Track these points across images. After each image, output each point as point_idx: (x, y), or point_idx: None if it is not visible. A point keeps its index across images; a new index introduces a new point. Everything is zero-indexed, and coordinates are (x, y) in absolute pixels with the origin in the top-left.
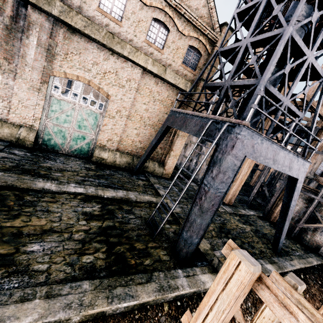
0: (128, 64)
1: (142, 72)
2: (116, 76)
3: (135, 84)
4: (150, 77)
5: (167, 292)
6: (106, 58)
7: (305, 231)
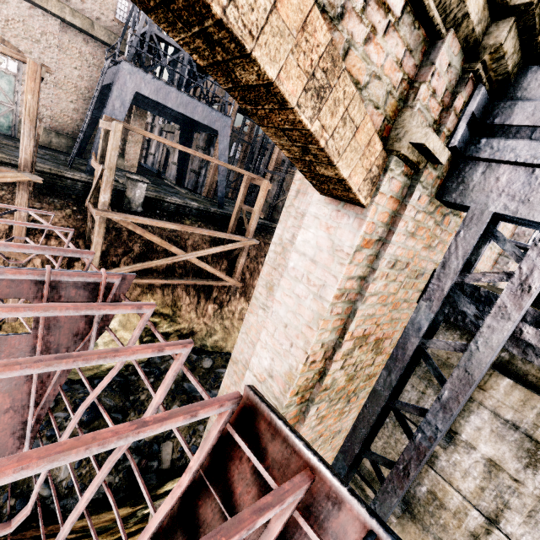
0: (38, 11)
1: (61, 25)
2: (25, 27)
3: (55, 40)
4: (75, 33)
5: (63, 170)
6: (4, 0)
7: (277, 212)
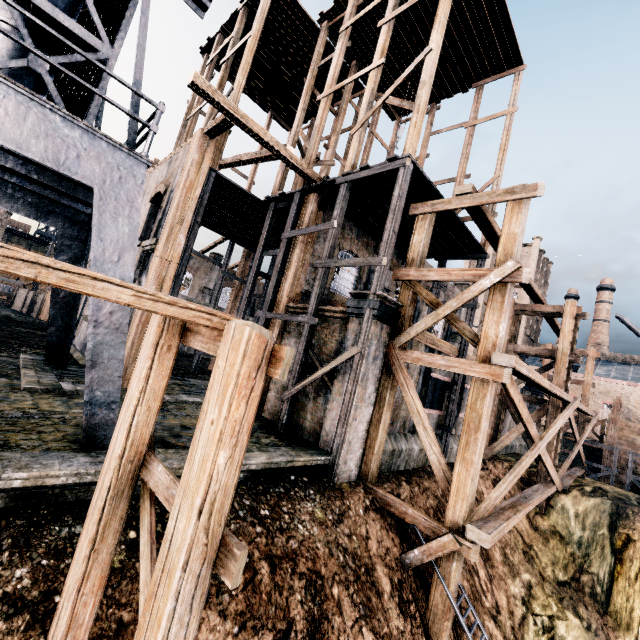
0: None
1: None
2: None
3: None
4: None
5: None
6: None
7: (304, 408)
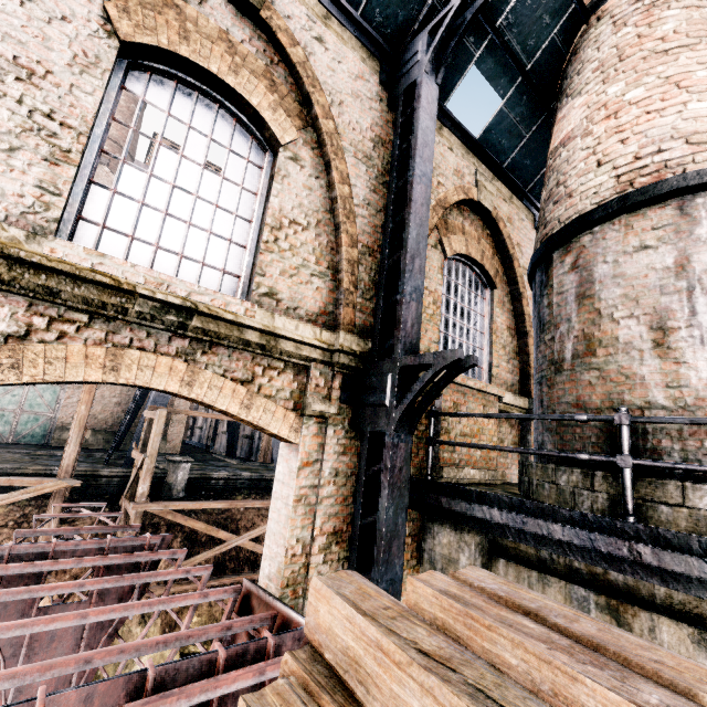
0: None
1: None
2: None
3: None
4: None
5: (99, 468)
6: None
7: None
